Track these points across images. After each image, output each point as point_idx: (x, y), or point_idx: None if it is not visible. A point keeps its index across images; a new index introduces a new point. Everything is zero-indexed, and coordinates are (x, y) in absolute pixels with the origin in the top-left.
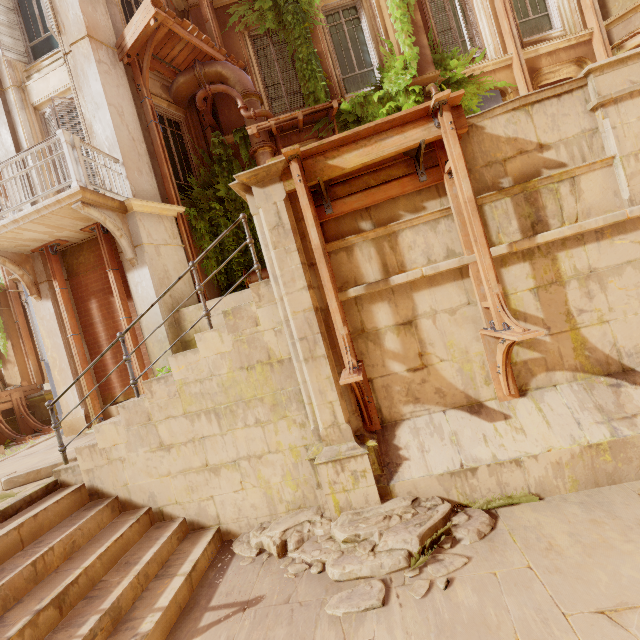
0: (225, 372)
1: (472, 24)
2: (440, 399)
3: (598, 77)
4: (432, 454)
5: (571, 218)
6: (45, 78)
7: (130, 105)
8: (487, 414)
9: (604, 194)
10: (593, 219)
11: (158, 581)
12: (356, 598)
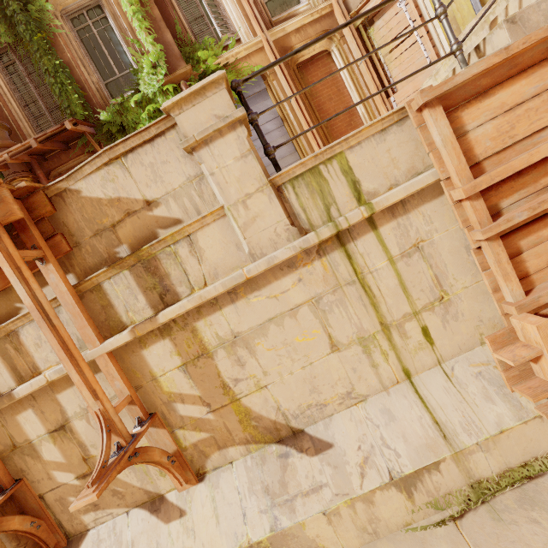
0: None
1: (219, 9)
2: (120, 500)
3: (179, 115)
4: None
5: (199, 282)
6: None
7: None
8: (165, 511)
9: (226, 249)
10: (212, 285)
11: None
12: None
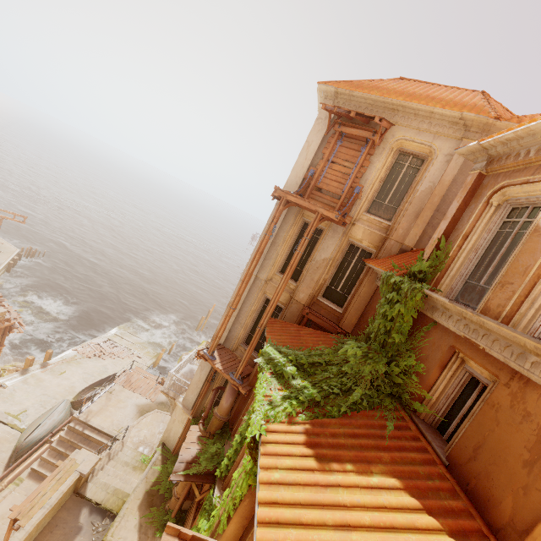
0: None
1: None
2: None
3: None
4: None
5: None
6: None
7: (209, 368)
8: None
9: None
10: None
11: None
12: None
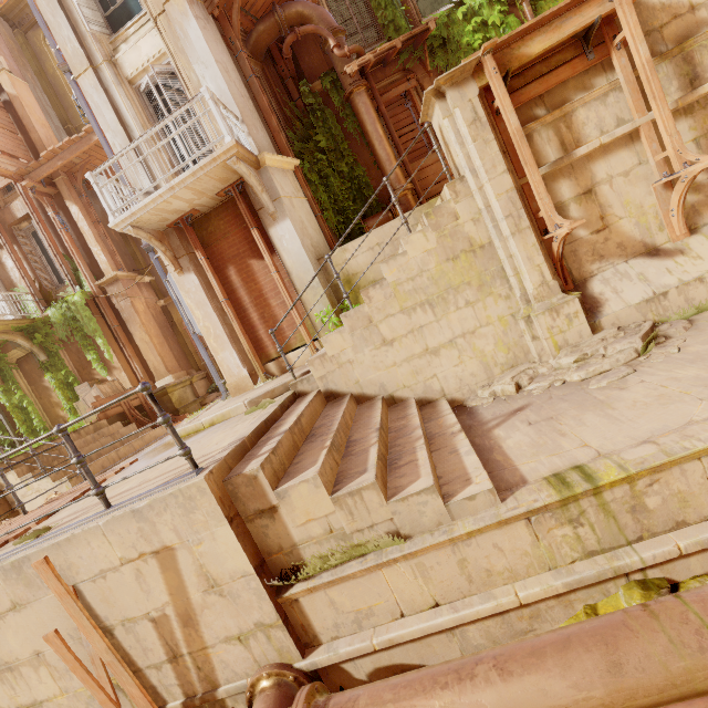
0: (433, 266)
1: None
2: (622, 252)
3: None
4: (626, 292)
5: None
6: (135, 47)
7: (229, 61)
8: (665, 254)
9: None
10: None
11: (431, 422)
12: (611, 375)
